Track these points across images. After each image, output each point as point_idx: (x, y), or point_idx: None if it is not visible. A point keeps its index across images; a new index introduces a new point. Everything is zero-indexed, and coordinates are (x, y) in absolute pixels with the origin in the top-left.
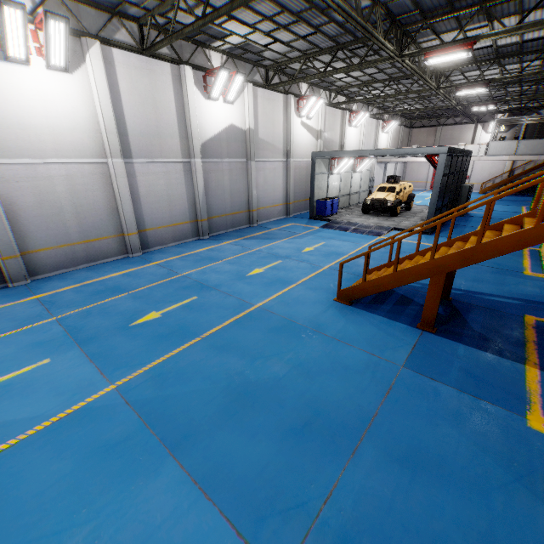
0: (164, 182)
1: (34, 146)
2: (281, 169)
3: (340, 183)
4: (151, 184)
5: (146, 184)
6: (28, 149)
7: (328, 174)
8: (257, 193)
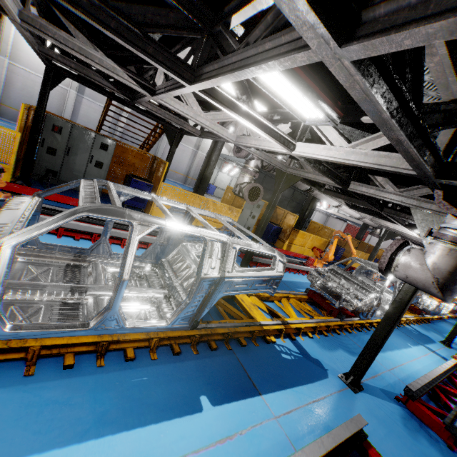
0: (98, 116)
1: (35, 66)
2: (190, 154)
3: (230, 182)
4: (89, 112)
5: (86, 111)
6: (32, 66)
7: (218, 170)
8: (163, 156)
